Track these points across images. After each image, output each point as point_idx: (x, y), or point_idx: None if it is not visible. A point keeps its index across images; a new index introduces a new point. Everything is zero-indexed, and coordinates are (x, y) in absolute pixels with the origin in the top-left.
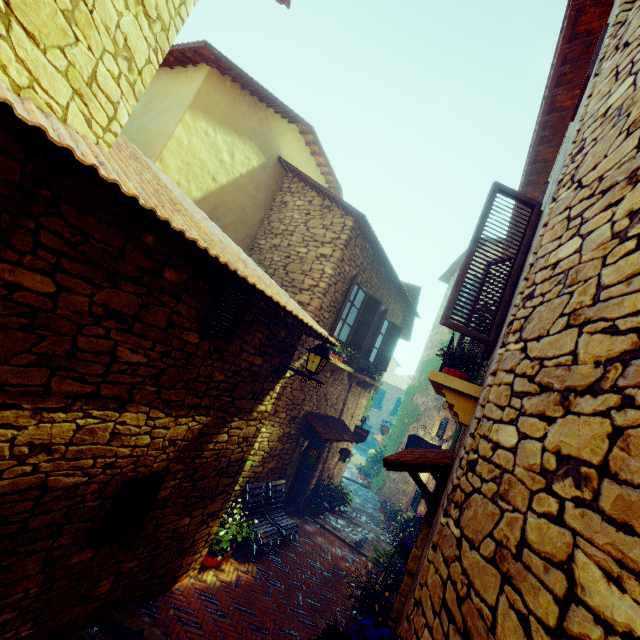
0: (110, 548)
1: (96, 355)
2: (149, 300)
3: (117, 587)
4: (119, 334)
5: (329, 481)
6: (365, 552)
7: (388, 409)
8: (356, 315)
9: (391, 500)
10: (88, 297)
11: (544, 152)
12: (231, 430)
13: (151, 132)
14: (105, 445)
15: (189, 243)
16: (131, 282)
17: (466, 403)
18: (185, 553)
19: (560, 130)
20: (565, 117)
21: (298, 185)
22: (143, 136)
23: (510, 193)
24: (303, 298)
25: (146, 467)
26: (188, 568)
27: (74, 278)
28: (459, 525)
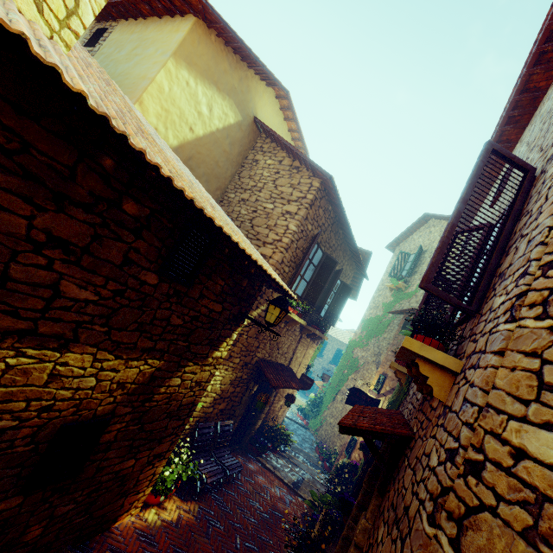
0: (43, 493)
1: (34, 287)
2: (103, 232)
3: (49, 531)
4: (64, 266)
5: (273, 423)
6: (301, 493)
7: (328, 358)
8: (313, 272)
9: (326, 442)
10: (26, 219)
11: (509, 132)
12: (185, 374)
13: (134, 76)
14: (41, 387)
15: (151, 168)
16: (82, 209)
17: (442, 377)
18: (127, 493)
19: (529, 111)
20: (536, 98)
21: (270, 145)
22: (126, 79)
23: (504, 154)
24: (266, 251)
25: (89, 410)
26: (130, 507)
27: (8, 194)
28: (459, 549)
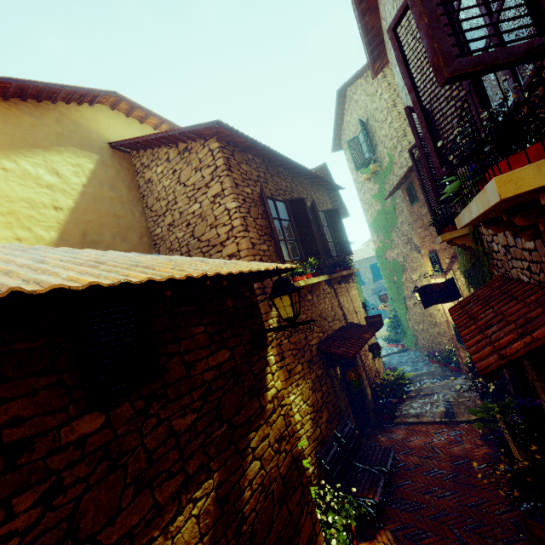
0: None
1: None
2: None
3: None
4: None
5: (379, 379)
6: (461, 418)
7: (369, 279)
8: (291, 227)
9: (433, 347)
10: None
11: None
12: (256, 451)
13: None
14: None
15: None
16: None
17: None
18: None
19: None
20: None
21: (147, 155)
22: None
23: None
24: (230, 249)
25: None
26: None
27: None
28: None
